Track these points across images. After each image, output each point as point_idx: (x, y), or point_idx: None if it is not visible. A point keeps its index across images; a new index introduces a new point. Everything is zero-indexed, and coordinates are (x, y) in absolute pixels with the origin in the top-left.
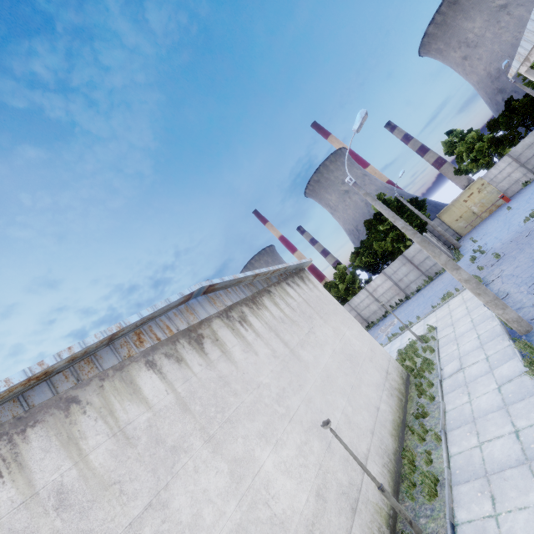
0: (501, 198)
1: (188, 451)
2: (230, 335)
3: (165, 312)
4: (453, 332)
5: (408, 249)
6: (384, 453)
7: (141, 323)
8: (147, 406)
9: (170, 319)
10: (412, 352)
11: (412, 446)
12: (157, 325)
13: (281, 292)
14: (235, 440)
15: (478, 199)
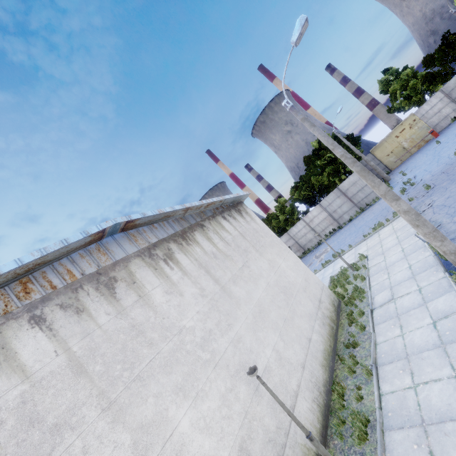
0: (431, 134)
1: (77, 427)
2: (151, 275)
3: (66, 254)
4: (384, 261)
5: (343, 182)
6: (314, 386)
7: (25, 270)
8: (22, 376)
9: (74, 261)
10: (344, 279)
11: (342, 377)
12: (54, 270)
13: (216, 226)
14: (144, 402)
15: (409, 135)
